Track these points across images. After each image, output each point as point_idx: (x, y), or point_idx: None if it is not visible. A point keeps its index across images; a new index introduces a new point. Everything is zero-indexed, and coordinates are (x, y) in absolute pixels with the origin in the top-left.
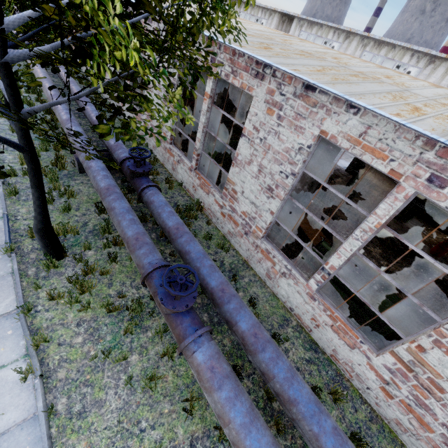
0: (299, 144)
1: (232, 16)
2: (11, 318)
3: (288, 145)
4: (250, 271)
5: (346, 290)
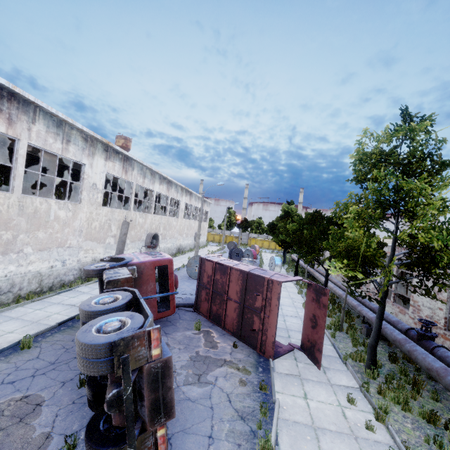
0: None
1: None
2: (357, 391)
3: None
4: None
5: None
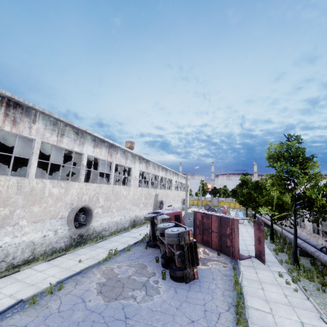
0: None
1: None
2: (285, 274)
3: None
4: None
5: None
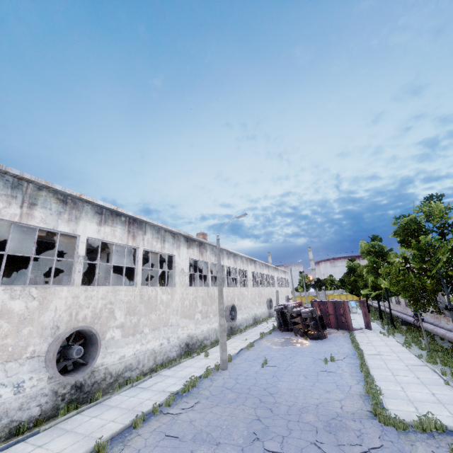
0: None
1: None
2: (385, 333)
3: None
4: None
5: None
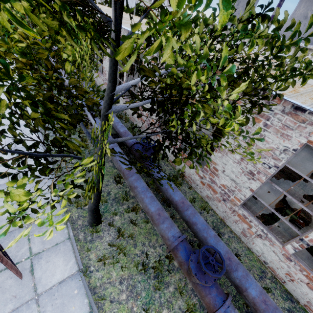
0: (285, 147)
1: (290, 83)
2: (74, 278)
3: (273, 146)
4: (227, 229)
5: (309, 249)
